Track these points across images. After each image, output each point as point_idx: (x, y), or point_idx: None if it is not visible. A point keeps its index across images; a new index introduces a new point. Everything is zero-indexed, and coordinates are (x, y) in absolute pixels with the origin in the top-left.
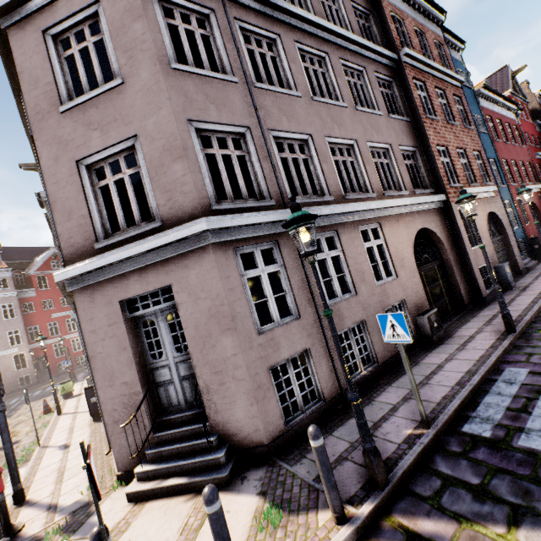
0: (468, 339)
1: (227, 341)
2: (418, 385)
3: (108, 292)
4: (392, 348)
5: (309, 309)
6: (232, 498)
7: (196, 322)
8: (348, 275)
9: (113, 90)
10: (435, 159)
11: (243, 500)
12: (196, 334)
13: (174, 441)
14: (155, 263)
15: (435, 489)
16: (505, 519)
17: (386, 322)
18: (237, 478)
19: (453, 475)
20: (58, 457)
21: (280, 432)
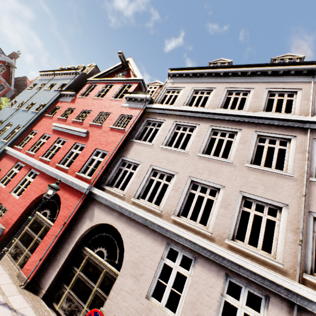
0: None
1: None
2: None
3: None
4: None
5: None
6: None
7: None
8: None
9: None
10: None
11: None
12: None
13: None
14: None
15: None
16: None
17: None
18: None
19: None
20: None
21: None
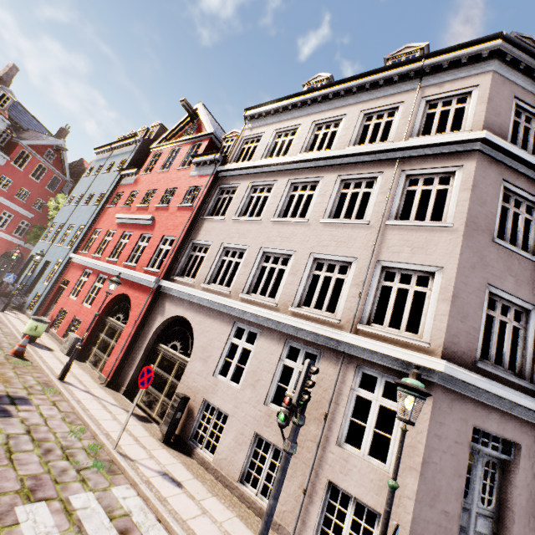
0: None
1: None
2: None
3: (467, 410)
4: None
5: None
6: None
7: (529, 494)
8: None
9: (534, 263)
10: None
11: None
12: (526, 506)
13: None
14: (516, 416)
15: None
16: None
17: None
18: None
19: None
20: (191, 503)
21: None
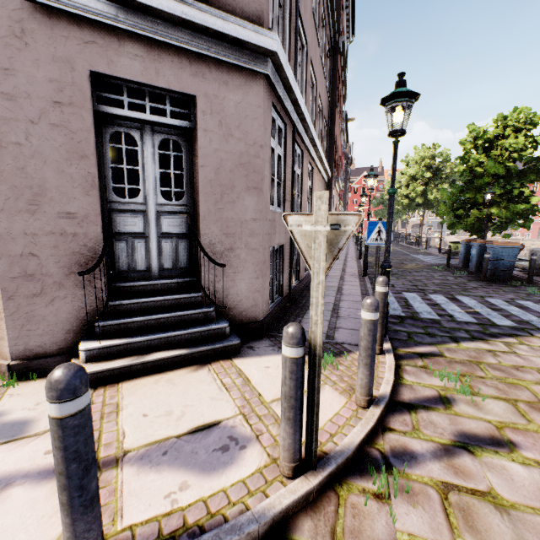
0: (341, 277)
1: (251, 202)
2: (338, 295)
3: (68, 41)
4: (304, 272)
5: (288, 210)
6: (259, 359)
7: (219, 164)
8: (300, 197)
9: None
10: (334, 143)
11: (275, 359)
12: (215, 179)
13: (145, 313)
14: (180, 50)
15: (406, 336)
16: (452, 341)
17: (375, 228)
18: (242, 348)
19: (408, 330)
20: None
21: (267, 312)
